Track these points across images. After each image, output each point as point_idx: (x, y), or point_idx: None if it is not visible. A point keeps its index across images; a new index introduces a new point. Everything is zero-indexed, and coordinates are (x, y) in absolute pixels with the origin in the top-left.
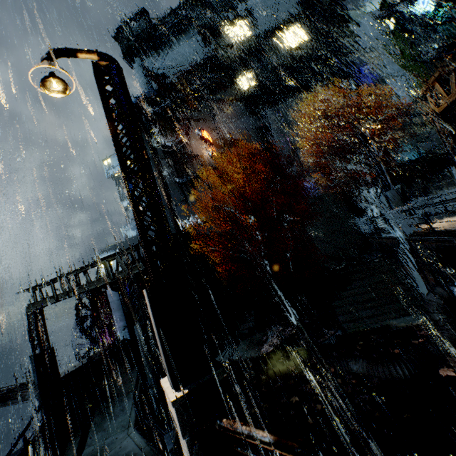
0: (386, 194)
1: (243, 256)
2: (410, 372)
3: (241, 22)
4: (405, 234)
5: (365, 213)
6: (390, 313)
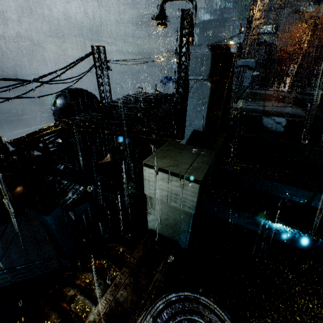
0: None
1: None
2: None
3: None
4: None
5: None
6: None
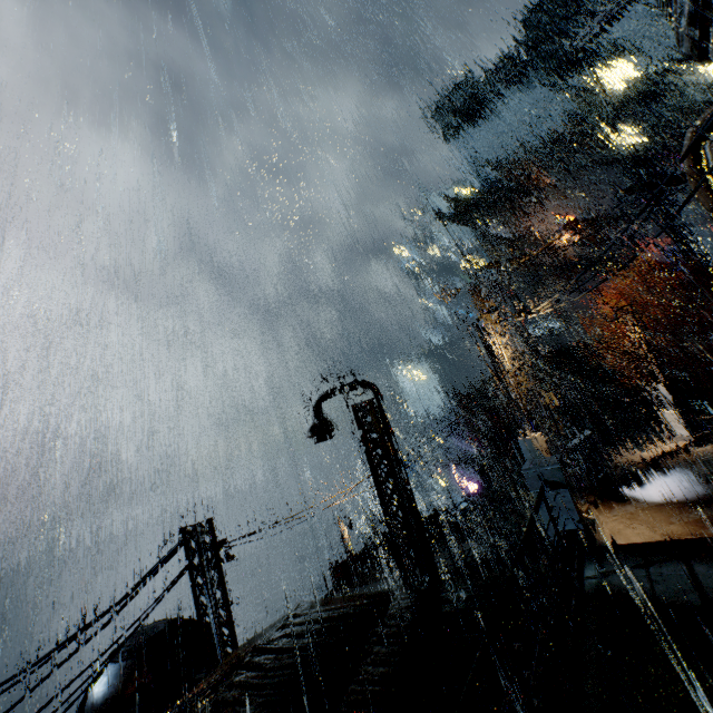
0: None
1: None
2: None
3: (623, 61)
4: None
5: None
6: None
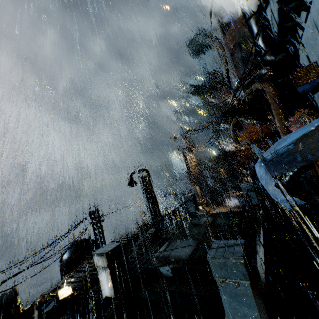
0: None
1: None
2: None
3: None
4: None
5: None
6: None
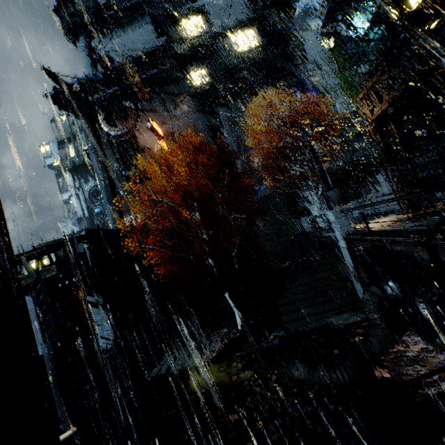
0: (327, 195)
1: (186, 256)
2: (349, 376)
3: (195, 17)
4: (343, 233)
5: (307, 213)
6: (329, 311)
